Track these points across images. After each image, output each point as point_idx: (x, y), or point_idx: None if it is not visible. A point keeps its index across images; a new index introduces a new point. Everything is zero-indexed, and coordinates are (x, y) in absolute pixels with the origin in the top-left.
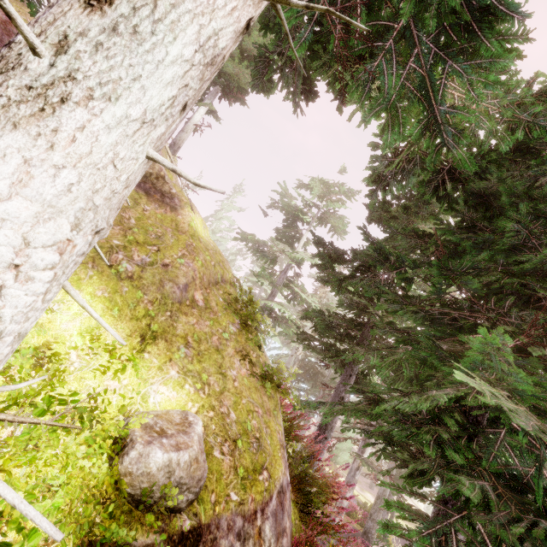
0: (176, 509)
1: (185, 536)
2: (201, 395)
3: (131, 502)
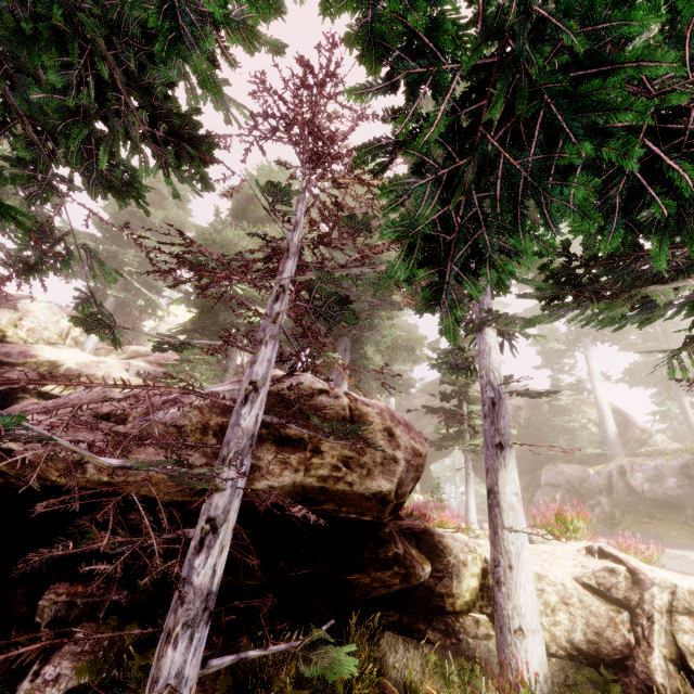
0: None
1: None
2: None
3: None
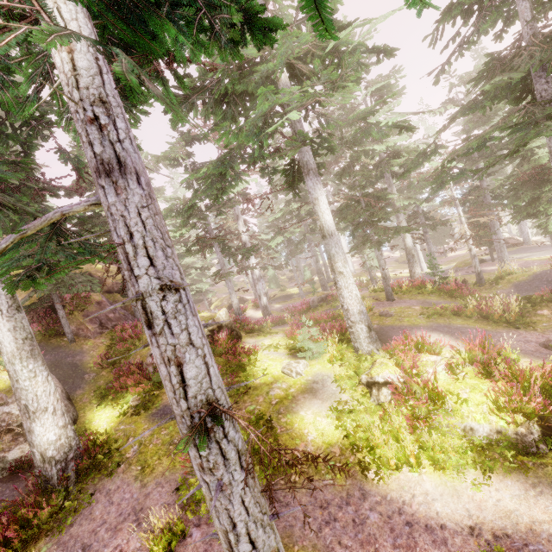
0: None
1: None
2: None
3: None
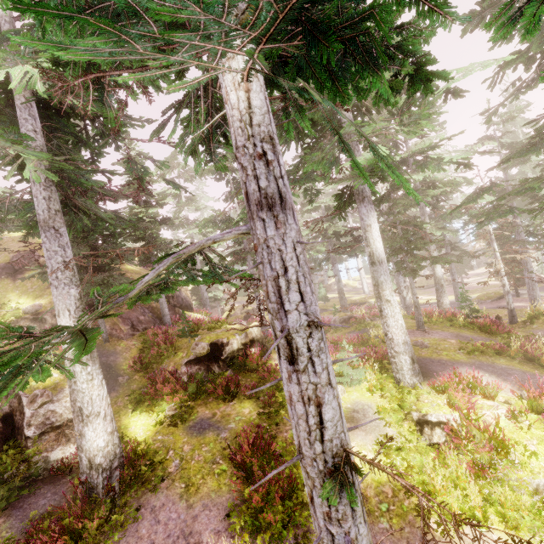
0: (33, 312)
1: (36, 314)
2: (46, 300)
3: (25, 314)
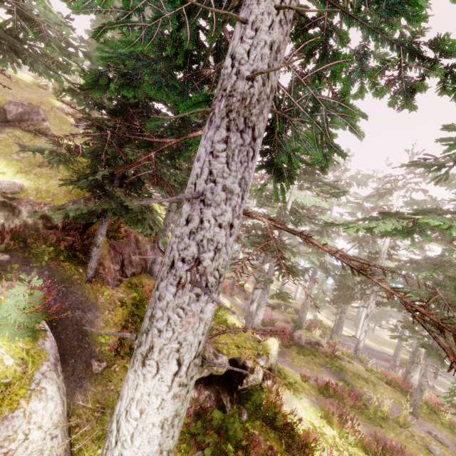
0: (7, 193)
1: (9, 198)
2: (32, 183)
3: None
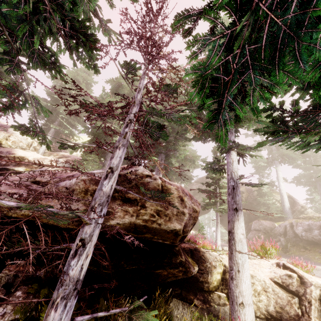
0: None
1: None
2: None
3: None
